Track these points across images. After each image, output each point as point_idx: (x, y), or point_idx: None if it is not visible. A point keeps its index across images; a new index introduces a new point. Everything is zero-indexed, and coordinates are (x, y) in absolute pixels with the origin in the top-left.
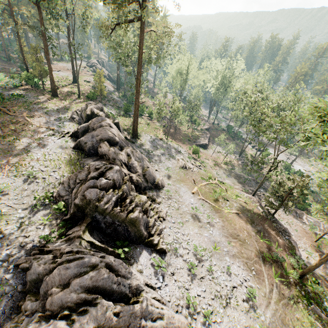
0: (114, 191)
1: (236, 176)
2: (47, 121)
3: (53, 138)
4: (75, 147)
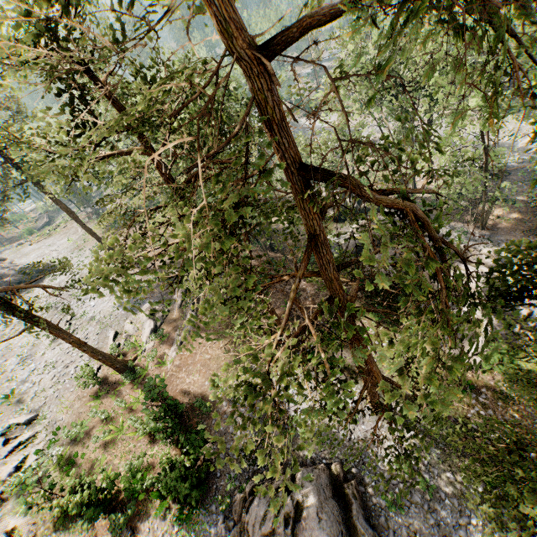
0: None
1: None
2: None
3: None
4: None
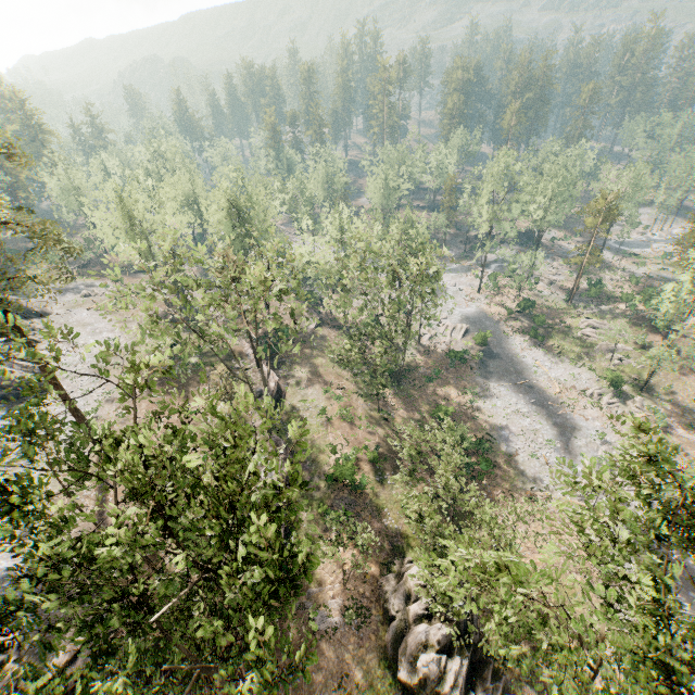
0: None
1: None
2: None
3: None
4: None
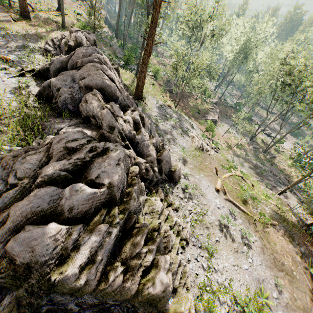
0: (109, 212)
1: (251, 164)
2: (1, 46)
3: (2, 73)
4: (39, 96)
